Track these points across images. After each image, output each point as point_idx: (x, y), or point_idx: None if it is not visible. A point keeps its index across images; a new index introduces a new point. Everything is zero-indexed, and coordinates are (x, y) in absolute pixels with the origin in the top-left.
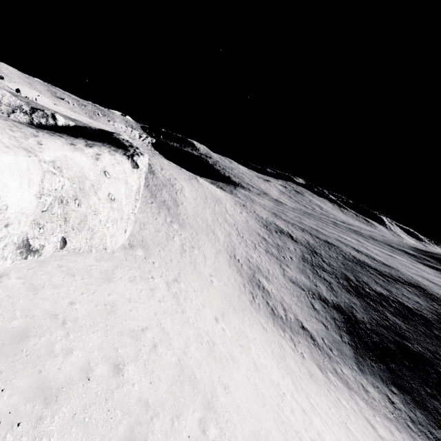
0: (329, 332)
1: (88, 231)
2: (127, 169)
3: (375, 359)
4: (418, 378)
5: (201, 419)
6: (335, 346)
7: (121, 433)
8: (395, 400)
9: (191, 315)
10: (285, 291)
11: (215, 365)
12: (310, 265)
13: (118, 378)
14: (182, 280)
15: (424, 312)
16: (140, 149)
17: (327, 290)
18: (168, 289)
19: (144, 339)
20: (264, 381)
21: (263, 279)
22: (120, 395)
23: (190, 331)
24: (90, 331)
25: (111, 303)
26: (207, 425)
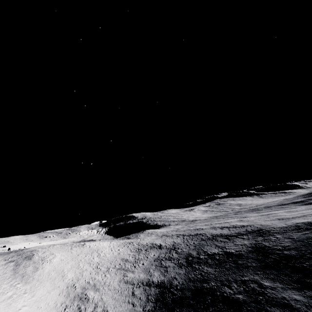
0: (134, 308)
1: None
2: None
3: None
4: (192, 310)
5: None
6: None
7: None
8: None
9: None
10: (110, 292)
11: None
12: (158, 261)
13: None
14: None
15: (243, 250)
16: None
17: (160, 274)
18: None
19: None
20: None
21: (92, 291)
22: None
23: None
24: None
25: None
26: None
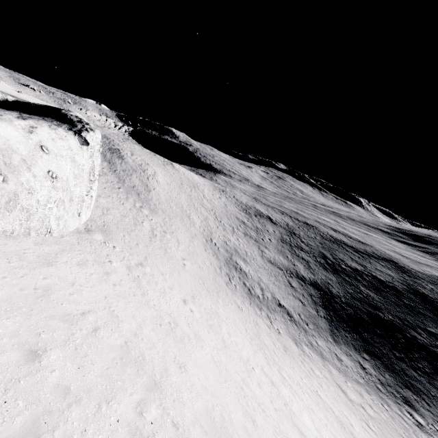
0: (306, 308)
1: (22, 212)
2: (73, 146)
3: (349, 330)
4: (388, 344)
5: (140, 401)
6: (311, 320)
7: (18, 426)
8: (367, 366)
9: (154, 297)
10: (263, 272)
11: (173, 345)
12: (288, 246)
13: (31, 365)
14: (149, 264)
15: (395, 283)
16: (90, 125)
17: (305, 268)
18: (128, 272)
19: (82, 323)
20: (231, 358)
21: (241, 261)
22: (28, 384)
23: (148, 313)
24: (4, 317)
25: (46, 287)
26: (146, 407)
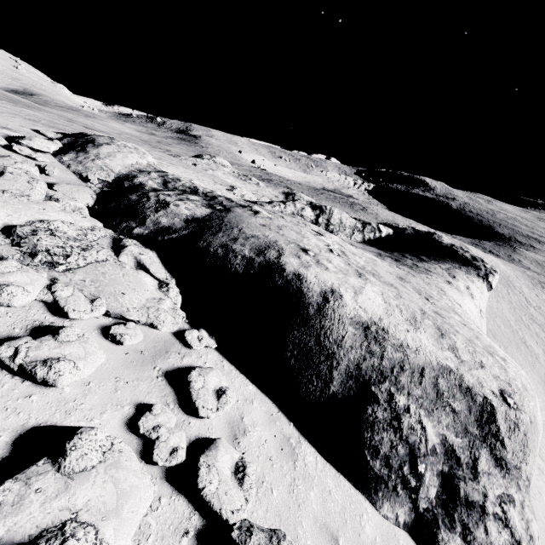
0: None
1: None
2: (485, 297)
3: None
4: None
5: None
6: None
7: None
8: None
9: None
10: None
11: None
12: None
13: None
14: None
15: None
16: (485, 261)
17: None
18: None
19: None
20: None
21: None
22: None
23: None
24: None
25: None
26: None
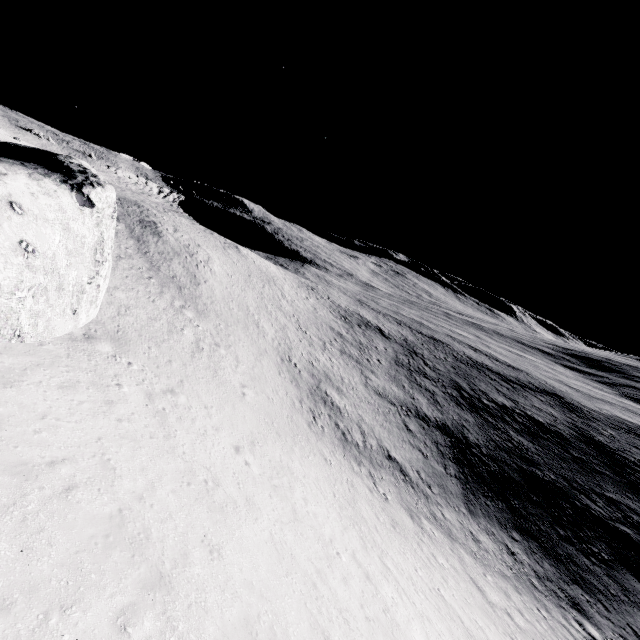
0: (429, 462)
1: None
2: (67, 206)
3: (492, 495)
4: (548, 517)
5: (127, 608)
6: (435, 481)
7: None
8: (517, 550)
9: (185, 442)
10: (366, 408)
11: (205, 516)
12: (406, 370)
13: None
14: (186, 391)
15: (560, 427)
16: (99, 177)
17: (429, 404)
18: (148, 402)
19: (47, 477)
20: (303, 537)
21: (333, 391)
22: None
23: (171, 465)
24: None
25: None
26: (136, 616)
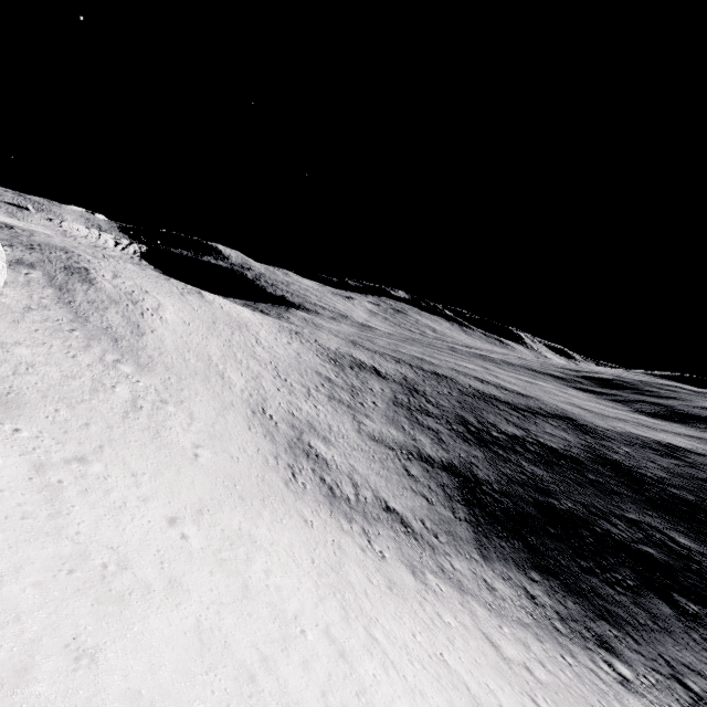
0: (434, 508)
1: None
2: None
3: (507, 535)
4: (569, 549)
5: None
6: (443, 528)
7: None
8: (537, 592)
9: (85, 519)
10: (359, 456)
11: (85, 611)
12: (406, 410)
13: None
14: (105, 458)
15: (574, 451)
16: None
17: (433, 443)
18: (34, 475)
19: None
20: (252, 618)
21: (318, 442)
22: None
23: (47, 550)
24: None
25: None
26: None
